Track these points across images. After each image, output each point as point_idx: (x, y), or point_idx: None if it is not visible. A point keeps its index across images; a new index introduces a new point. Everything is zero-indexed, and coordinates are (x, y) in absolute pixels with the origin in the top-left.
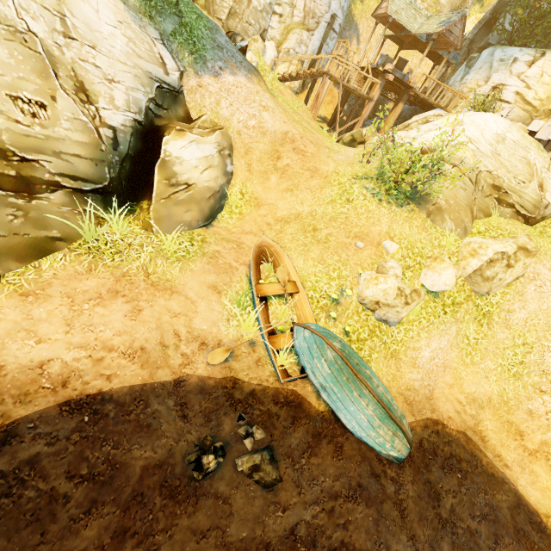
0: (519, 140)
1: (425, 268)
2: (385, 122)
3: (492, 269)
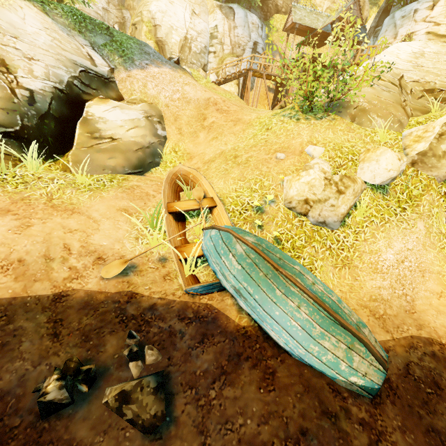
0: (440, 50)
1: (360, 162)
2: None
3: (445, 145)
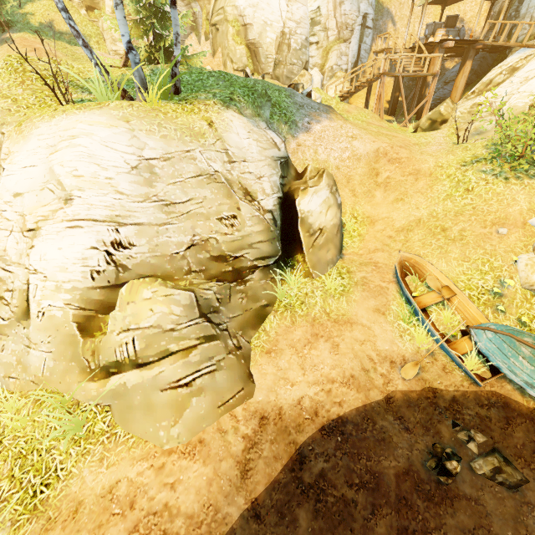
0: None
1: None
2: (454, 87)
3: None
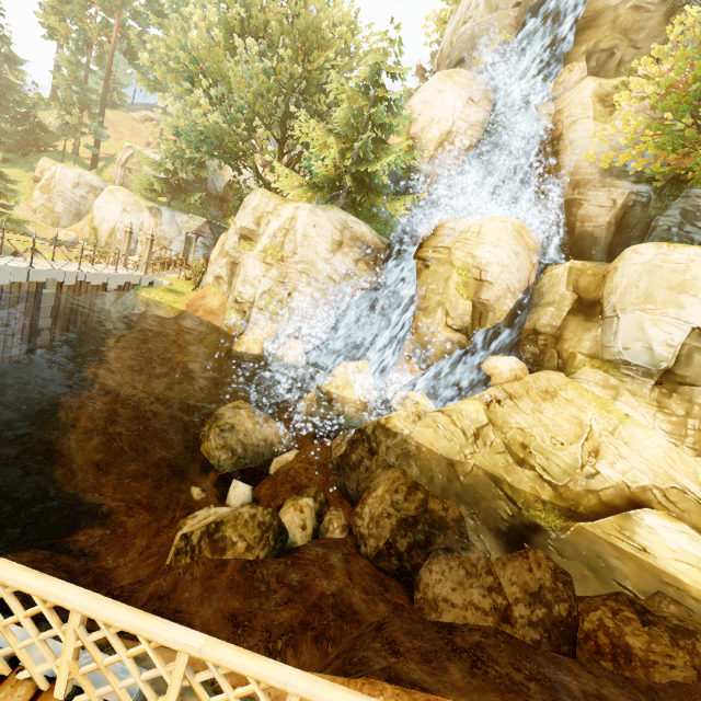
0: None
1: None
2: None
3: None
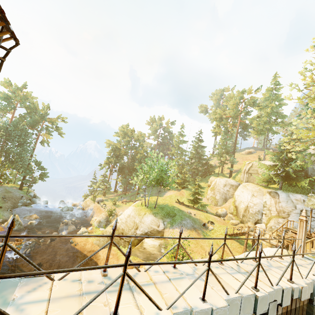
0: None
1: None
2: None
3: None
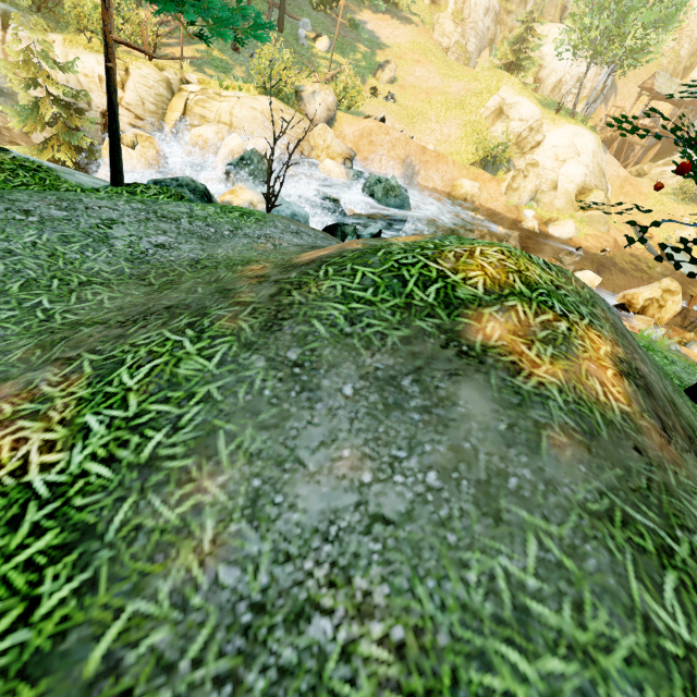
0: None
1: None
2: (645, 157)
3: None
